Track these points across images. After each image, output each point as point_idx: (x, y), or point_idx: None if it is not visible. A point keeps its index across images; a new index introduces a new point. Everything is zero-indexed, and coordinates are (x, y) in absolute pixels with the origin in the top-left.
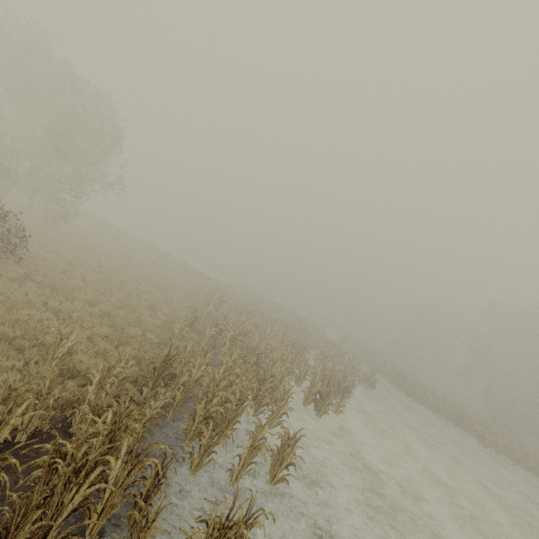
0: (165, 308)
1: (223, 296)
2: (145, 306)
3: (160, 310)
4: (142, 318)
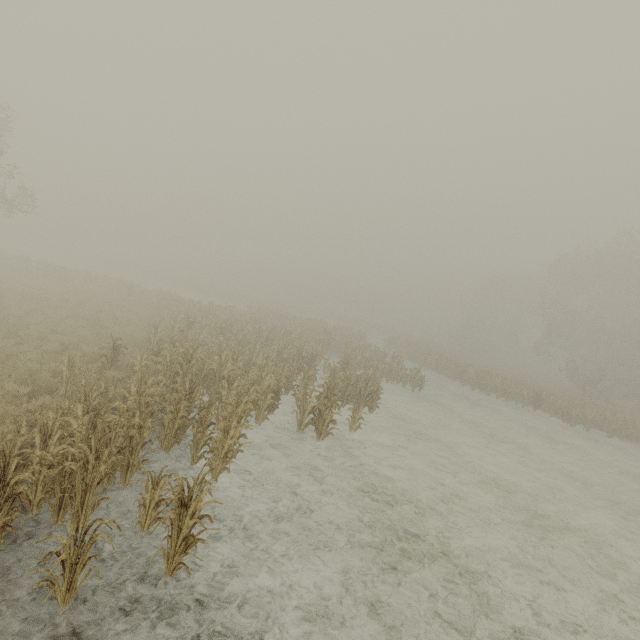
0: (86, 347)
1: (202, 318)
2: (49, 350)
3: (79, 351)
4: (21, 366)
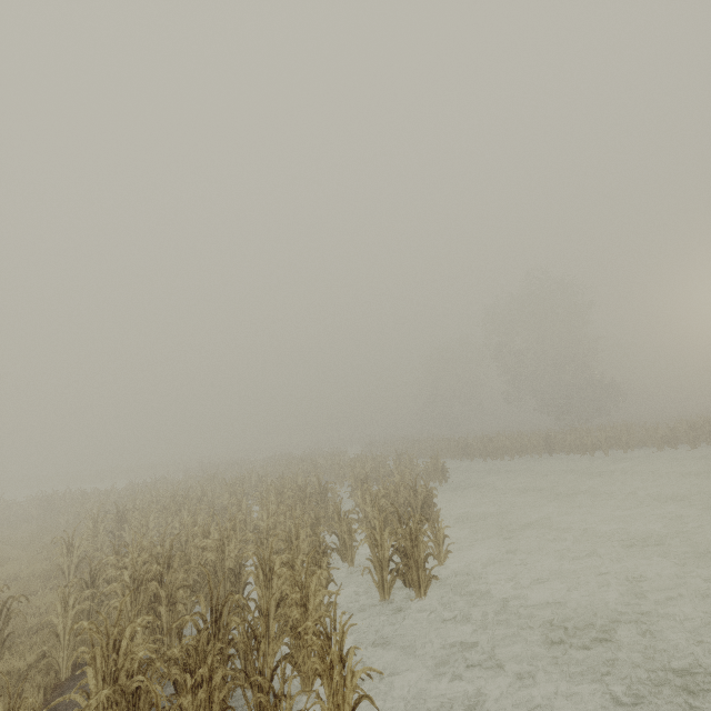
0: None
1: (133, 503)
2: None
3: None
4: None
